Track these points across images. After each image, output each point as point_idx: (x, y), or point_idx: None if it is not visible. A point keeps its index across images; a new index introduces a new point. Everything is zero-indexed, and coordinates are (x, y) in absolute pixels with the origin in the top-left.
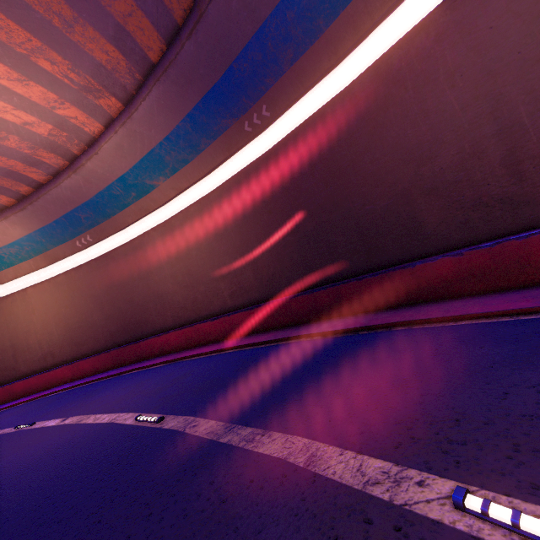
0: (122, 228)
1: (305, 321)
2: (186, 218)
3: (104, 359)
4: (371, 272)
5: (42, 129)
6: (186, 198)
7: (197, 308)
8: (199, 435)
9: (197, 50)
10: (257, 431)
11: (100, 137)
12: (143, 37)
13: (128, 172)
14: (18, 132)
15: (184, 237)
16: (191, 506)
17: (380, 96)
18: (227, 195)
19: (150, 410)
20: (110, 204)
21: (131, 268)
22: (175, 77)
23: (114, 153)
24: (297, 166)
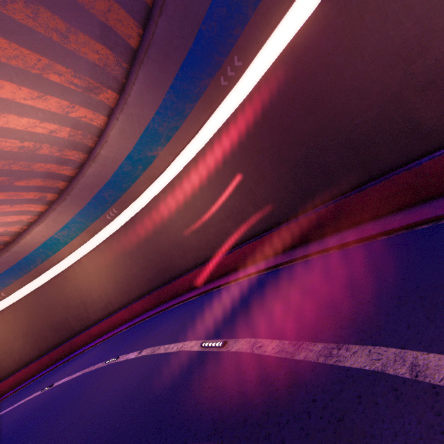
0: (137, 196)
1: (312, 239)
2: (186, 176)
3: (149, 300)
4: (371, 182)
5: (63, 133)
6: (181, 160)
7: (212, 247)
8: (270, 355)
9: (168, 24)
10: (330, 346)
11: (106, 127)
12: (123, 28)
13: (132, 150)
14: (48, 140)
15: (188, 192)
16: (306, 425)
17: (353, 8)
18: (216, 147)
19: (209, 336)
20: (124, 180)
21: (151, 227)
22: (154, 55)
23: (119, 137)
24: (276, 103)
